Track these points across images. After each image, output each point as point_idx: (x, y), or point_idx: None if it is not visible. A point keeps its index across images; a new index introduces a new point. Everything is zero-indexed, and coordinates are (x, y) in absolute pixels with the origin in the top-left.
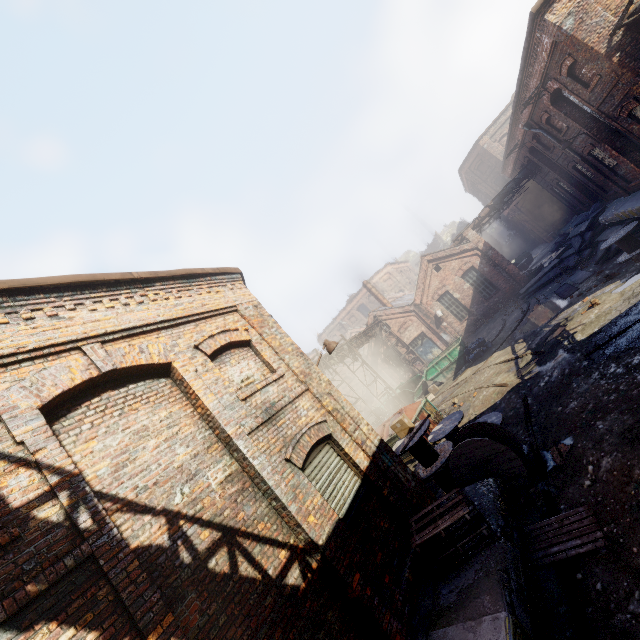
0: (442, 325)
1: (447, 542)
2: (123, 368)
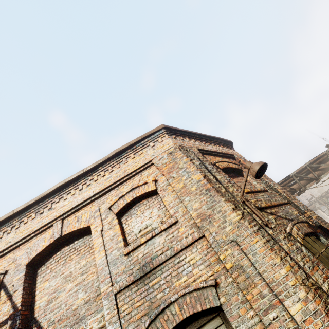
0: None
1: None
2: (65, 234)
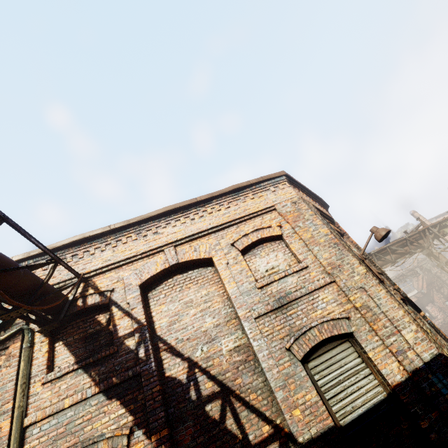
0: None
1: None
2: (182, 262)
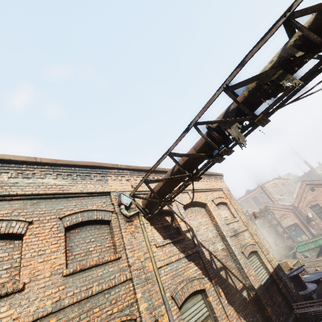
0: (311, 223)
1: (314, 318)
2: (196, 201)
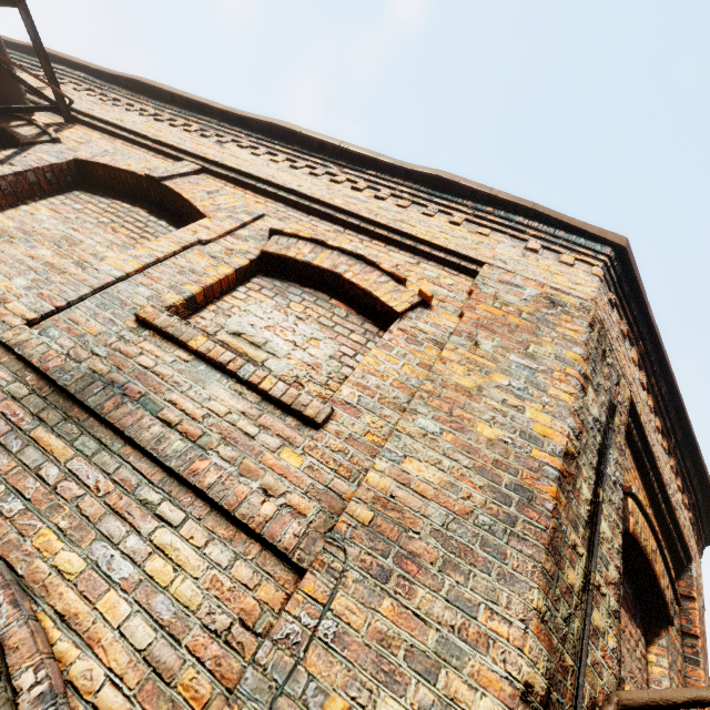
0: None
1: None
2: (167, 187)
